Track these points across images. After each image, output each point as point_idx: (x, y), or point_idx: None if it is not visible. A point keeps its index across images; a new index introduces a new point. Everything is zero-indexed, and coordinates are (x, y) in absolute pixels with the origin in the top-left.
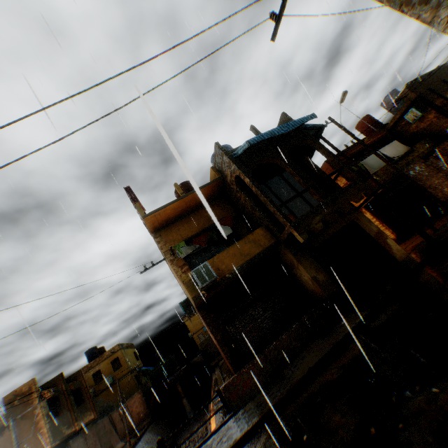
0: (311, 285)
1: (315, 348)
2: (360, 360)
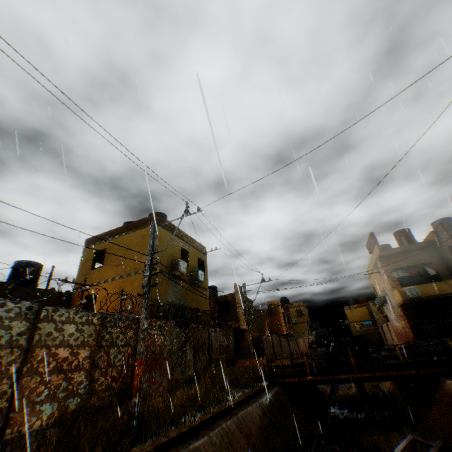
0: None
1: None
2: None
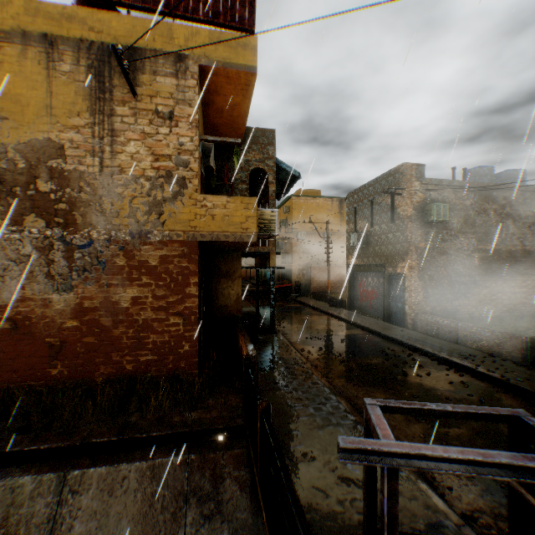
0: (231, 301)
1: (266, 347)
2: (329, 349)
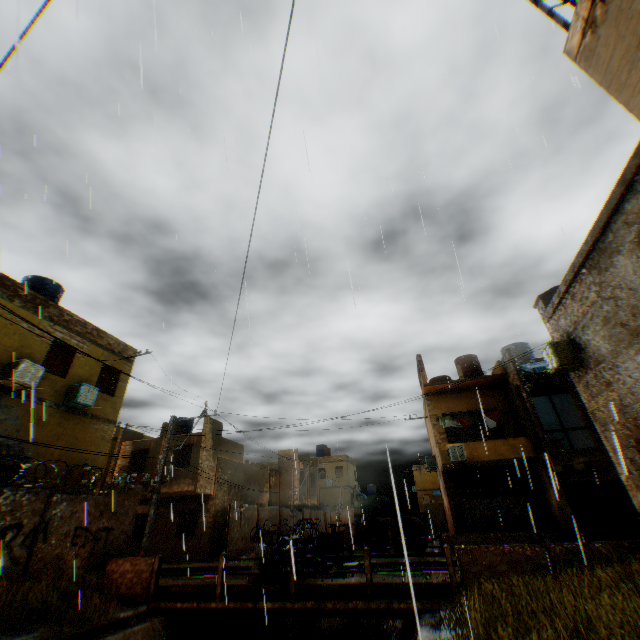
0: (555, 512)
1: None
2: None
